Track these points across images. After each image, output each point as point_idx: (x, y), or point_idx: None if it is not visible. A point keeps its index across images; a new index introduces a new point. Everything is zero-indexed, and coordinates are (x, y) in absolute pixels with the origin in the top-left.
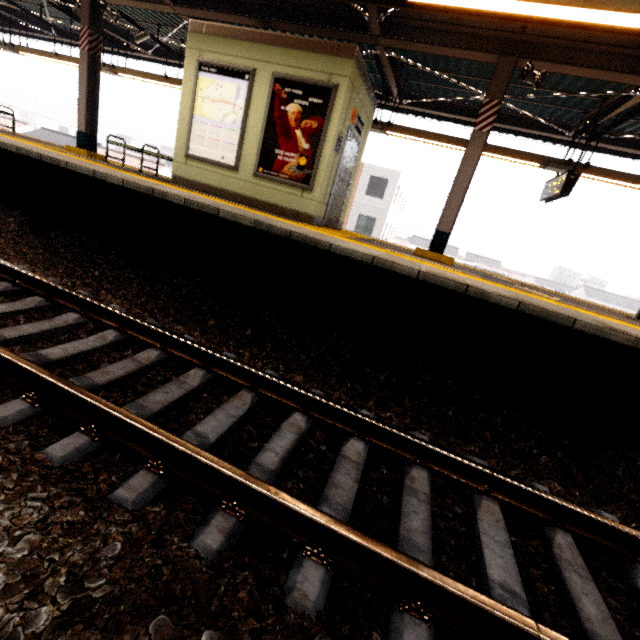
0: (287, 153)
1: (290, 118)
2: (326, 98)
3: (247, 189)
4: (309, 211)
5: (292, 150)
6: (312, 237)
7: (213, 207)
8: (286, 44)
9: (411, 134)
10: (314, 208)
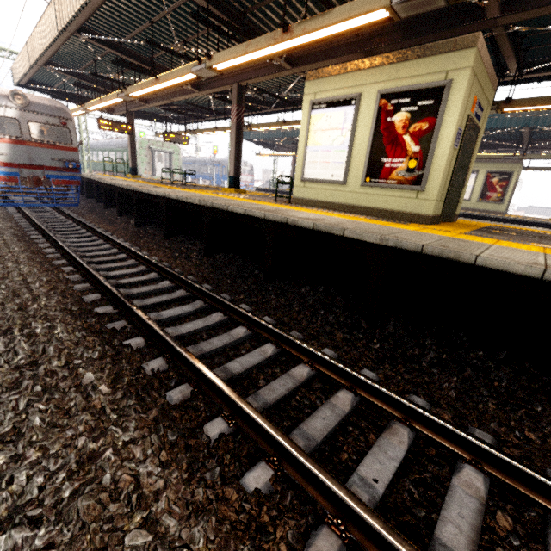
0: (492, 193)
1: (493, 183)
2: (509, 176)
3: (473, 206)
4: (501, 211)
5: (494, 192)
6: (521, 219)
7: (488, 215)
8: (492, 162)
9: (540, 170)
10: (504, 209)
